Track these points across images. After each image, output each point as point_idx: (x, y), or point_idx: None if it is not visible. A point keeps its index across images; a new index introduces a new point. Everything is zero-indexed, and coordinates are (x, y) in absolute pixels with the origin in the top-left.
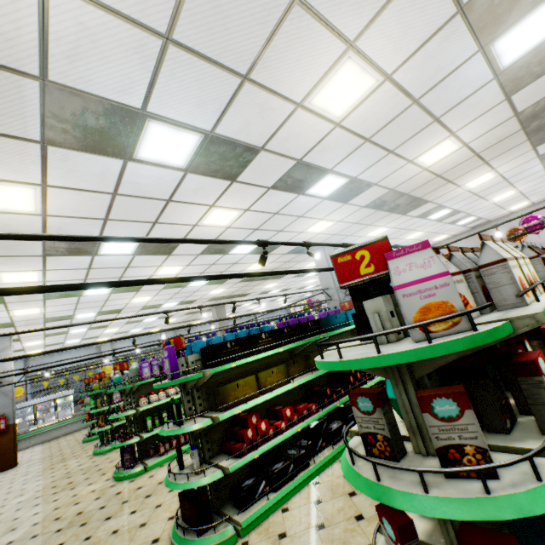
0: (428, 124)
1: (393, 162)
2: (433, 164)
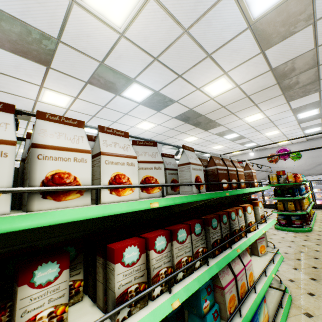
0: (204, 58)
1: (185, 86)
2: (216, 96)
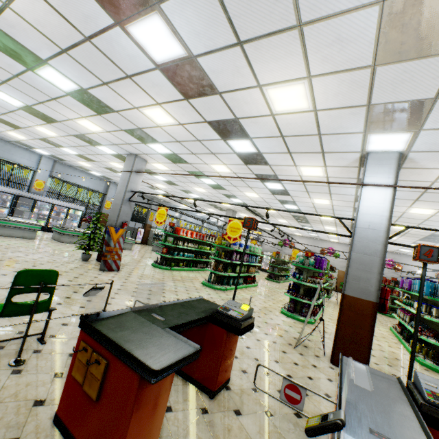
0: None
1: None
2: None
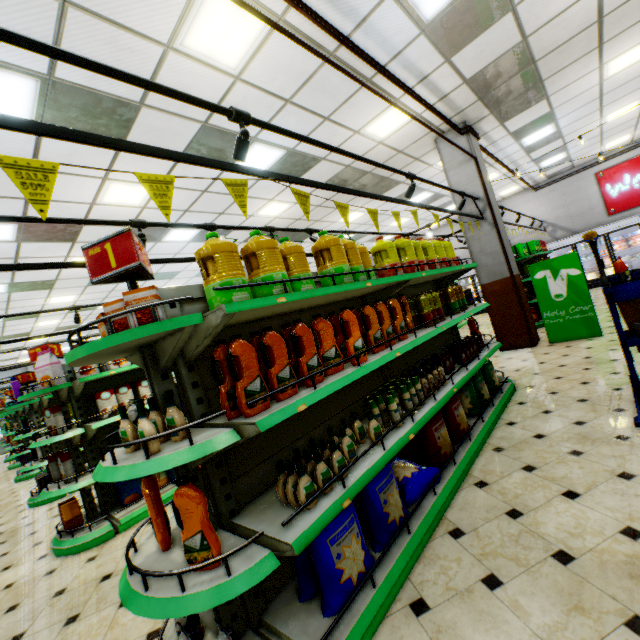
0: None
1: (234, 217)
2: (280, 215)
